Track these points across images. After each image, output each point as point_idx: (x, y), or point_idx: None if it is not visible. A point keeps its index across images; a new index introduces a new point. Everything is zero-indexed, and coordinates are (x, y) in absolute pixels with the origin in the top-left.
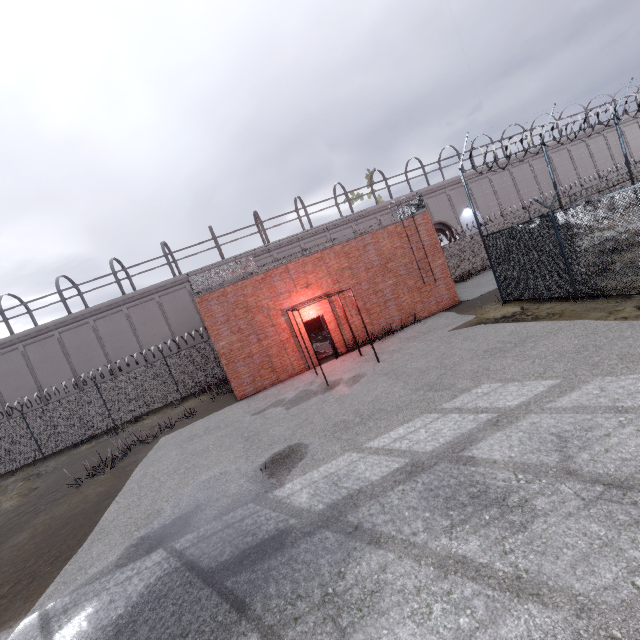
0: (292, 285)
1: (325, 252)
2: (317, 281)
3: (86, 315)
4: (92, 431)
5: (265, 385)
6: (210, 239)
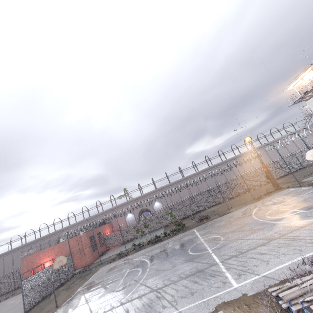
0: (44, 256)
1: (55, 246)
2: (51, 255)
3: (29, 243)
4: (9, 290)
5: None
6: (67, 218)
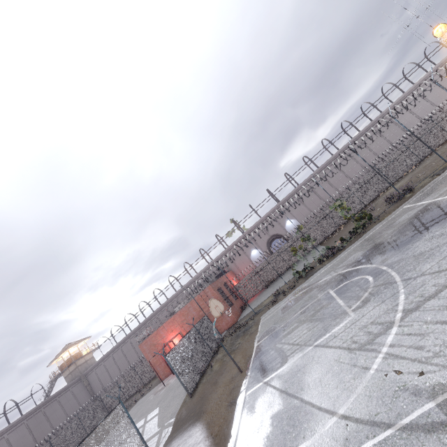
0: (167, 332)
1: (175, 316)
2: (175, 328)
3: (136, 330)
4: (138, 387)
5: (168, 374)
6: (169, 284)
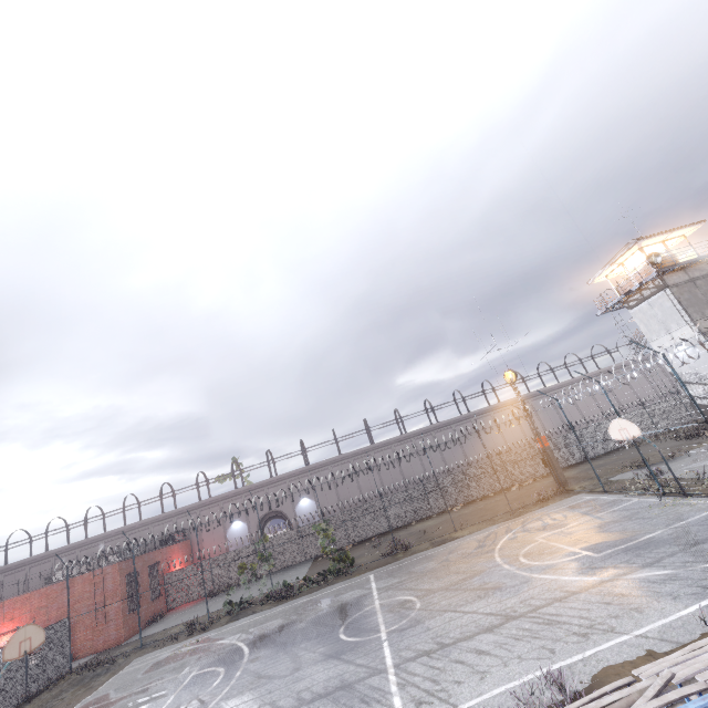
0: (2, 618)
1: (34, 593)
2: (20, 616)
3: None
4: None
5: None
6: (82, 520)
